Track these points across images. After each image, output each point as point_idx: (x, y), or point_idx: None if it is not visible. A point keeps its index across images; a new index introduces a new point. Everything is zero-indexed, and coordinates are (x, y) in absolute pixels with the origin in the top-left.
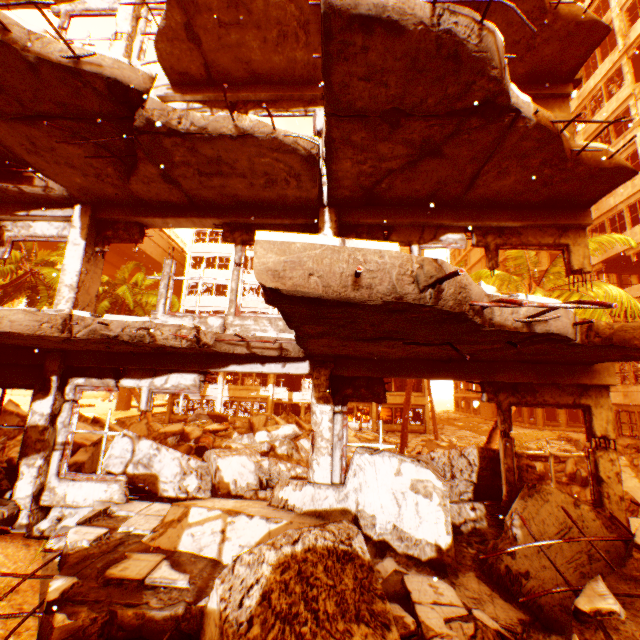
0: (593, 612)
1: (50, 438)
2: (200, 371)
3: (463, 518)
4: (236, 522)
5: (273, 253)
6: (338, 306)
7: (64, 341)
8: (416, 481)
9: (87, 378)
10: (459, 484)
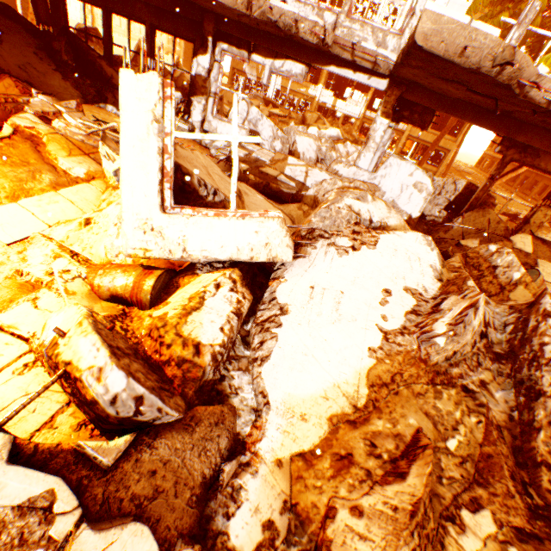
0: (464, 246)
1: (208, 88)
2: (307, 64)
3: (430, 214)
4: (313, 171)
5: (430, 22)
6: (444, 62)
7: (239, 15)
8: (418, 183)
9: (229, 46)
10: (439, 200)
